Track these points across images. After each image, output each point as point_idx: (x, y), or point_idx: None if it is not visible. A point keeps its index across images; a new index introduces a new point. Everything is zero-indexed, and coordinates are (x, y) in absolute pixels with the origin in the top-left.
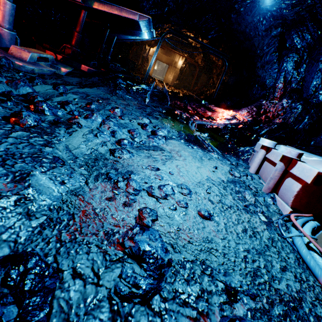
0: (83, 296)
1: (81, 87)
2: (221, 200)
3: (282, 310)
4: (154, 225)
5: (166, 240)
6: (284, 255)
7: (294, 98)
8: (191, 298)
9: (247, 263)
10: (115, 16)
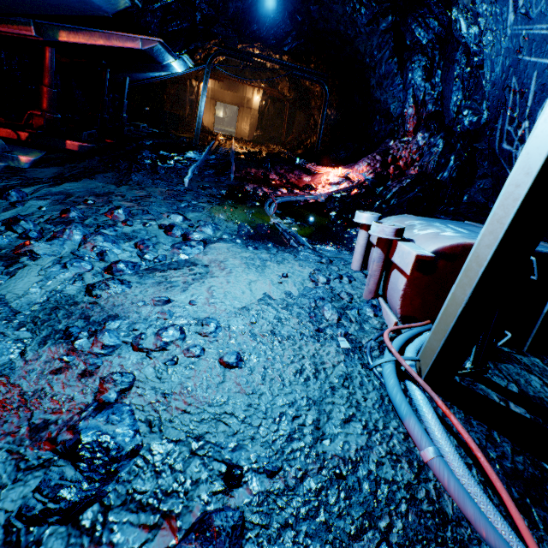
0: None
1: (57, 184)
2: (274, 331)
3: (317, 483)
4: (127, 397)
5: (142, 417)
6: (358, 397)
7: (432, 130)
8: (158, 496)
9: (281, 424)
10: (103, 48)
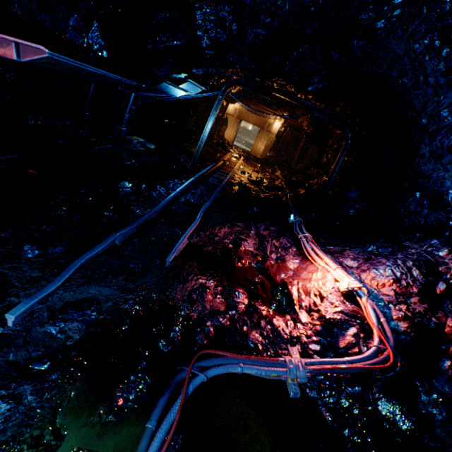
0: None
1: None
2: None
3: None
4: None
5: None
6: None
7: None
8: None
9: None
10: None
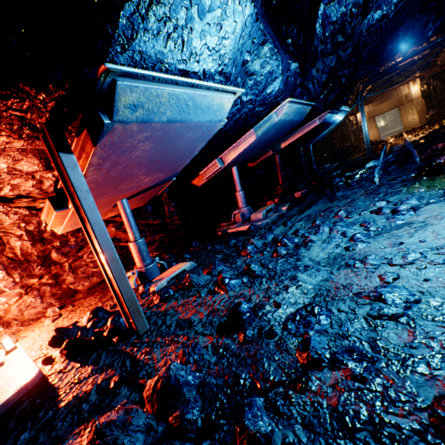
0: (347, 318)
1: (302, 213)
2: None
3: None
4: (398, 283)
5: (413, 290)
6: None
7: None
8: (444, 318)
9: None
10: (300, 137)
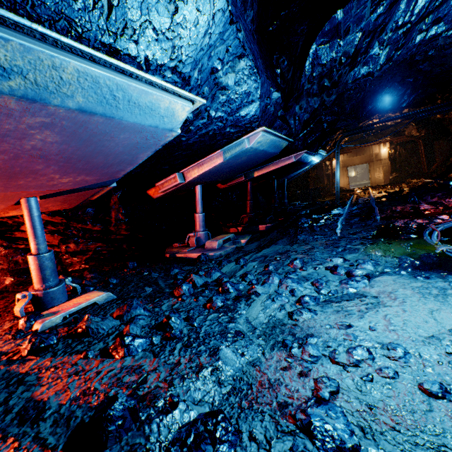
0: None
1: (259, 251)
2: None
3: None
4: (336, 399)
5: (353, 421)
6: None
7: None
8: None
9: None
10: (274, 170)
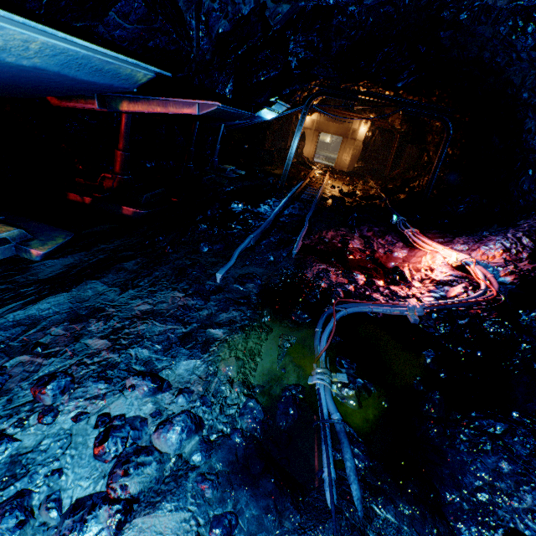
0: None
1: (36, 300)
2: None
3: None
4: None
5: None
6: None
7: None
8: None
9: None
10: (164, 114)
